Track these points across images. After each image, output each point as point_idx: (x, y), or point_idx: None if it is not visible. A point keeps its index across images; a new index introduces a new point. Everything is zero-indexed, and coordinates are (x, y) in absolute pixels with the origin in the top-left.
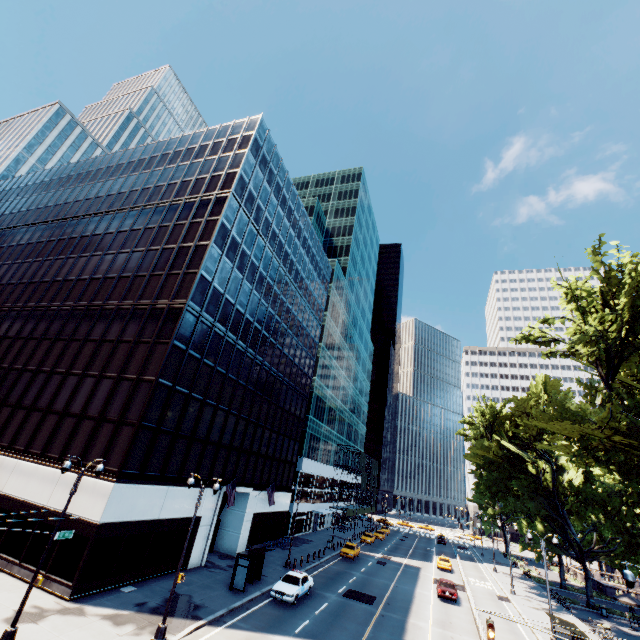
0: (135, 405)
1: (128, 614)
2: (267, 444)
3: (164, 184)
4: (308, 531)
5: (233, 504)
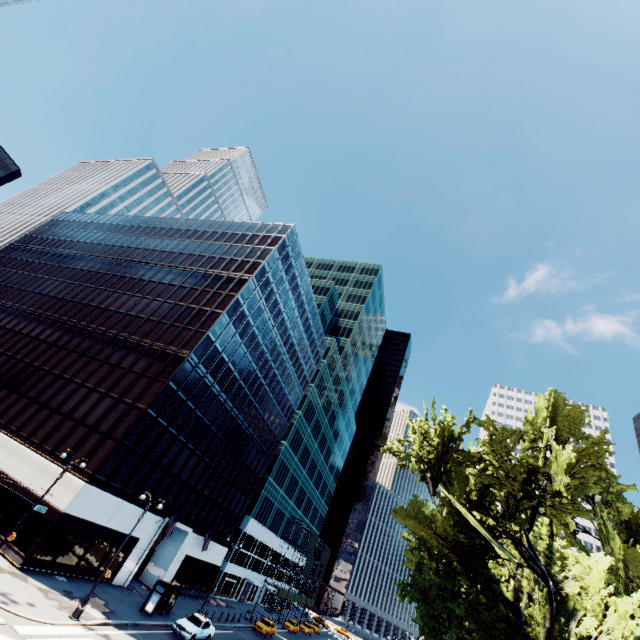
0: (123, 424)
1: (57, 594)
2: (219, 491)
3: (206, 255)
4: (235, 598)
5: (170, 535)
